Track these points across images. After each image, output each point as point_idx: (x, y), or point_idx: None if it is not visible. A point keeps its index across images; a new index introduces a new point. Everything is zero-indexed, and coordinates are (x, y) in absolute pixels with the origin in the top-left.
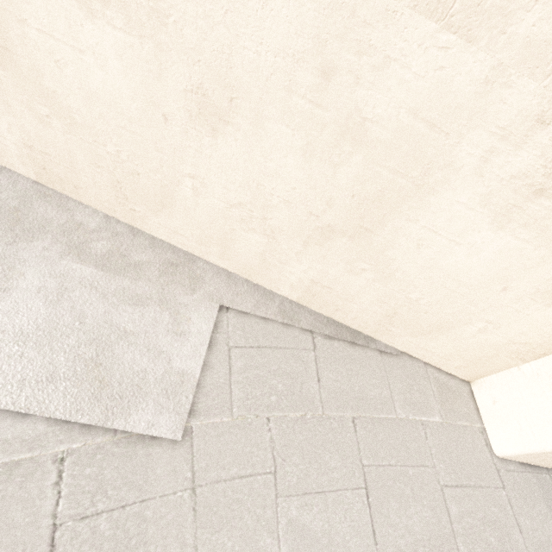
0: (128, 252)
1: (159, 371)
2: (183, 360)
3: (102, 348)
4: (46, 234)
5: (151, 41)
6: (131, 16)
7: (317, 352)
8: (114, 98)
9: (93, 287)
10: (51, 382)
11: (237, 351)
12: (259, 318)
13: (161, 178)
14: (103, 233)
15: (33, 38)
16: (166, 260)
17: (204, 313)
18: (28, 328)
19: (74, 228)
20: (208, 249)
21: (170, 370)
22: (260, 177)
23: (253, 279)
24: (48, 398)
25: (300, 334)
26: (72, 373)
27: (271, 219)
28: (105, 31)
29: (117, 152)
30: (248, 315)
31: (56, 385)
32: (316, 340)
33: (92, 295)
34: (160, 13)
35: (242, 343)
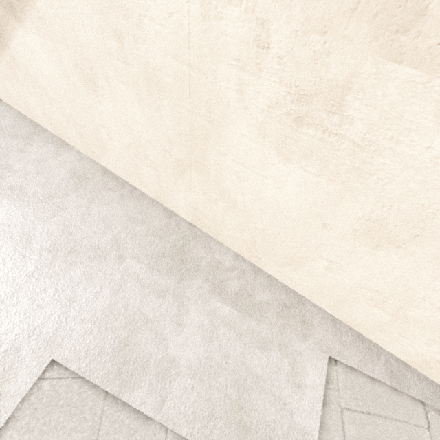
0: (253, 291)
1: (284, 424)
2: (302, 415)
3: (241, 390)
4: (199, 272)
5: (340, 184)
6: (327, 168)
7: (432, 432)
8: (278, 204)
9: (231, 326)
10: (211, 419)
11: (349, 414)
12: (366, 377)
13: (297, 252)
14: (234, 271)
15: (226, 163)
16: (281, 300)
17: (316, 364)
18: (195, 362)
19: (215, 266)
20: (319, 298)
21: (293, 425)
22: (416, 286)
23: (357, 329)
24: (211, 434)
25: (411, 403)
26: (223, 413)
27: (410, 311)
28: (294, 171)
29: (264, 229)
30: (355, 371)
31: (214, 423)
32: (429, 415)
33: (231, 334)
34: (364, 171)
35: (353, 405)
